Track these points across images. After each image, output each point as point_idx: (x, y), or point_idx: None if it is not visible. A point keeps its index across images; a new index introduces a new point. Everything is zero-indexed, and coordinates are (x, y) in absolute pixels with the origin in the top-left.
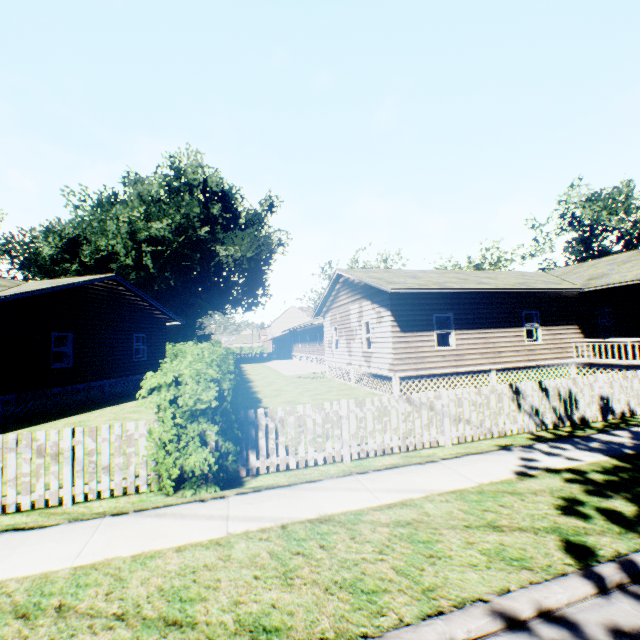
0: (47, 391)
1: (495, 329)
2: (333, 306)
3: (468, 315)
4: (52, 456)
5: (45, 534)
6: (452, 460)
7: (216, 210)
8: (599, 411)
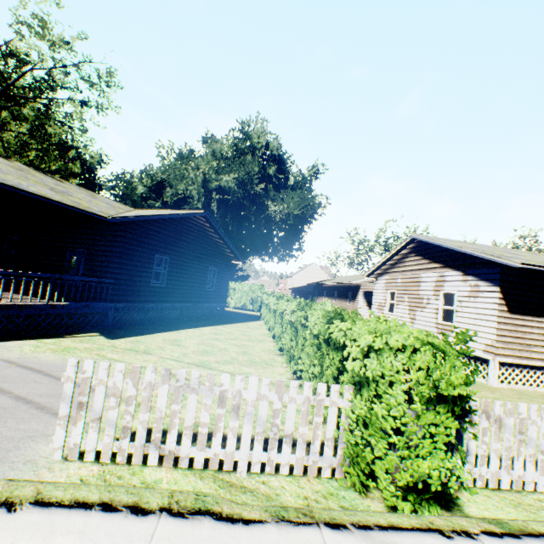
0: (145, 305)
1: None
2: (393, 270)
3: None
4: (232, 408)
5: (259, 543)
6: None
7: (271, 171)
8: None
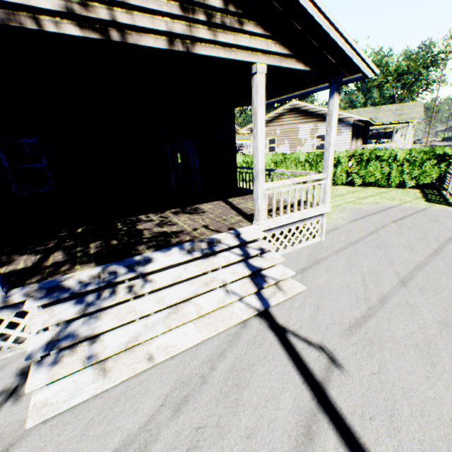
0: None
1: (357, 140)
2: (271, 125)
3: (356, 133)
4: None
5: None
6: None
7: None
8: None
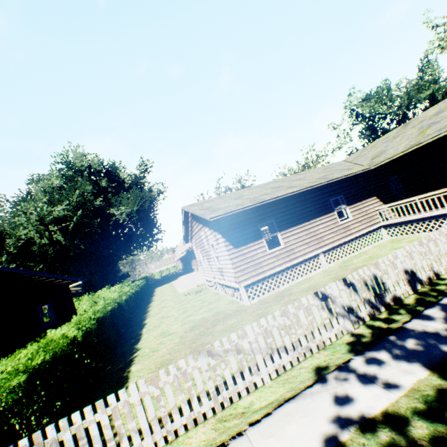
0: None
1: (312, 220)
2: (193, 234)
3: (287, 216)
4: None
5: None
6: (260, 425)
7: (104, 183)
8: (408, 285)
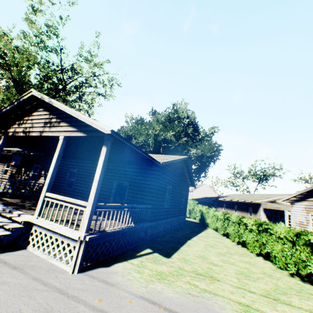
0: (161, 221)
1: None
2: (312, 199)
3: None
4: None
5: None
6: None
7: (190, 130)
8: None
